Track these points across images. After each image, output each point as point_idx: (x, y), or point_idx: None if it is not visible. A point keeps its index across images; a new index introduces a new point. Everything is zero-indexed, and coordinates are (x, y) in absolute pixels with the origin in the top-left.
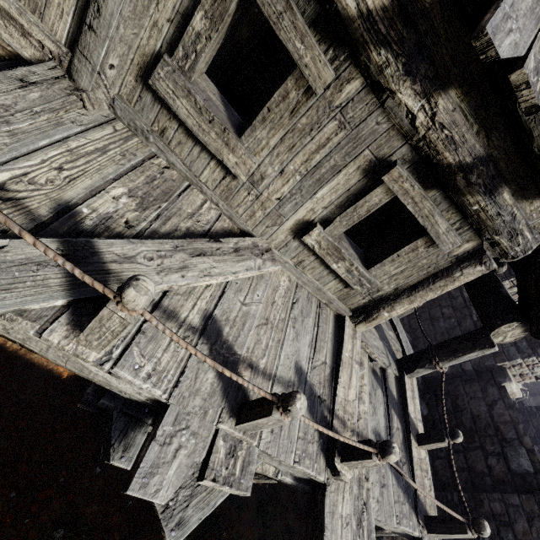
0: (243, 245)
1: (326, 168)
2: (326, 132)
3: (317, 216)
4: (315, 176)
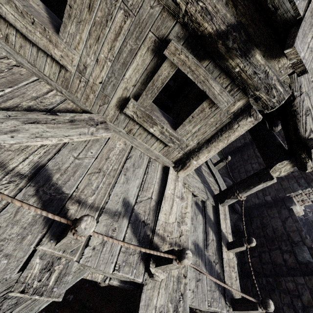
0: (79, 118)
1: (126, 52)
2: (117, 22)
3: (131, 93)
4: (120, 61)
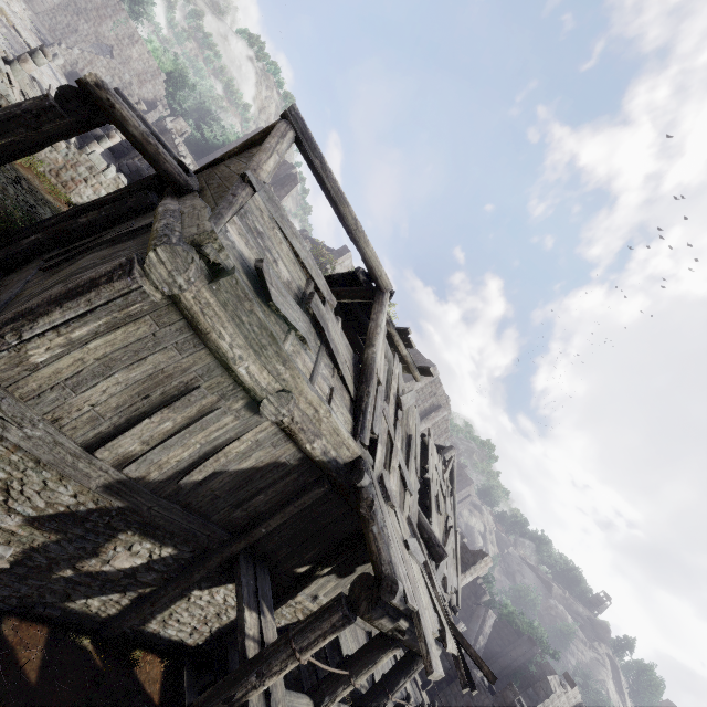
0: None
1: None
2: None
3: None
4: None
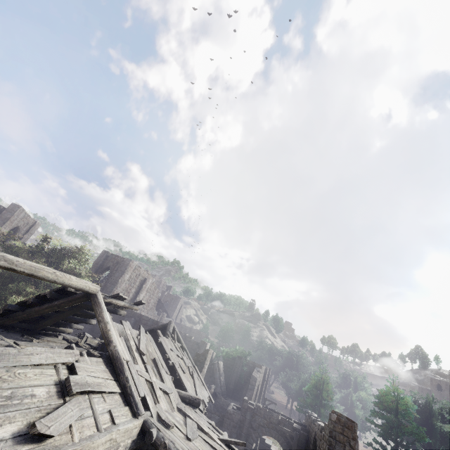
0: None
1: None
2: None
3: None
4: None
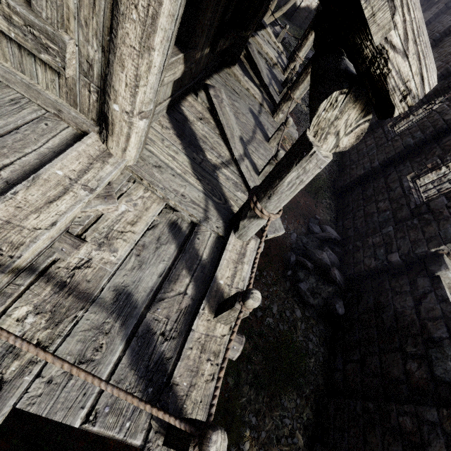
0: None
1: None
2: None
3: None
4: None
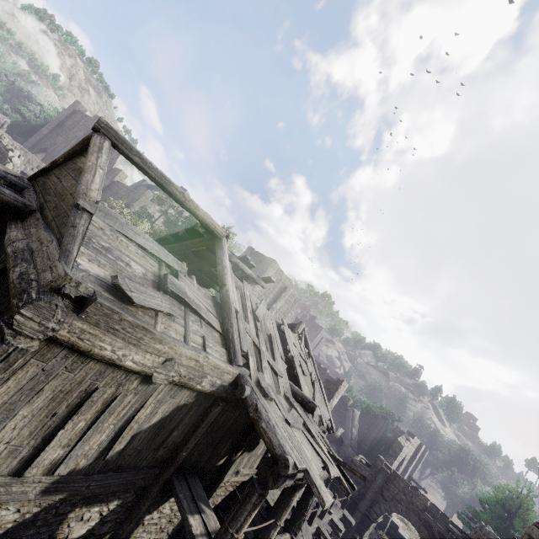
0: None
1: None
2: None
3: None
4: None
